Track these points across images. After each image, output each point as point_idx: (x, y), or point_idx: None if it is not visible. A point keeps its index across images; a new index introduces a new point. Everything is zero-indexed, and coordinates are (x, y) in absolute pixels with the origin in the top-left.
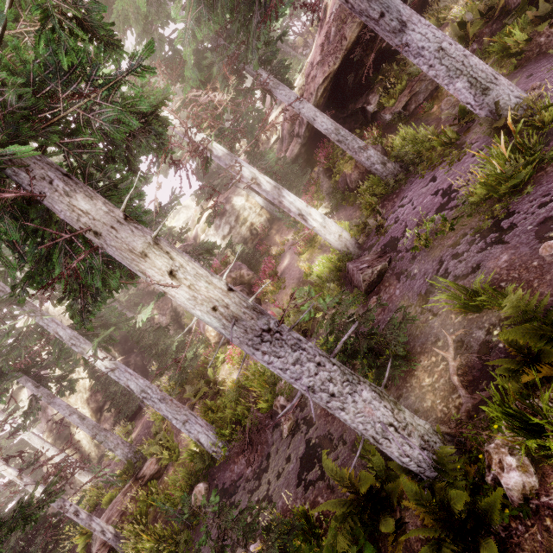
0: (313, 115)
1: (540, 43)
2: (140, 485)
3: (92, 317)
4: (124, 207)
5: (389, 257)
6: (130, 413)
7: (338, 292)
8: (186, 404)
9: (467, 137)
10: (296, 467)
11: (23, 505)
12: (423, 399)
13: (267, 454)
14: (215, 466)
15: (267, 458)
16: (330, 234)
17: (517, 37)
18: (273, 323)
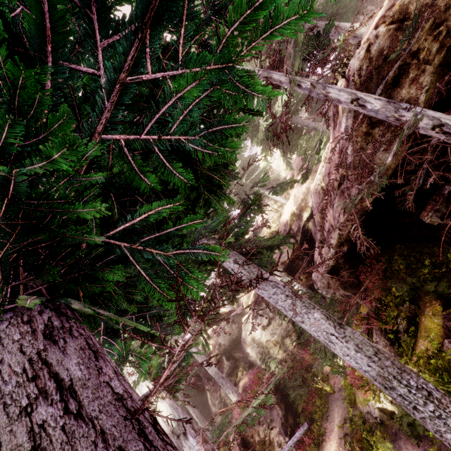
0: (323, 337)
1: None
2: None
3: None
4: None
5: None
6: None
7: None
8: None
9: None
10: None
11: None
12: None
13: None
14: None
15: None
16: None
17: None
18: None
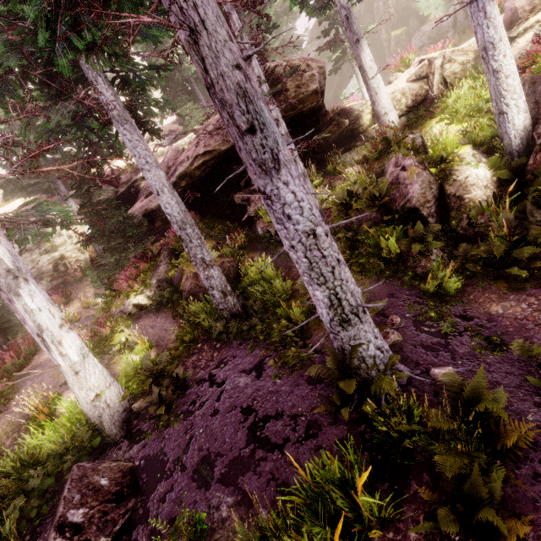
0: (159, 187)
1: (407, 263)
2: None
3: None
4: None
5: (126, 517)
6: None
7: None
8: None
9: (315, 330)
10: None
11: None
12: None
13: None
14: None
15: None
16: (81, 389)
17: (391, 245)
18: None
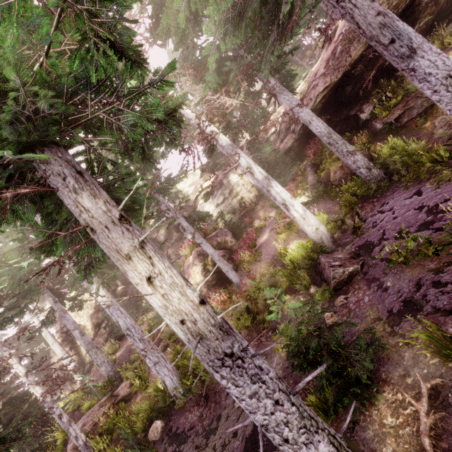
0: (309, 119)
1: None
2: (113, 402)
3: (93, 273)
4: (122, 207)
5: (362, 261)
6: (120, 334)
7: (307, 281)
8: (161, 342)
9: None
10: (241, 447)
11: (27, 393)
12: (383, 441)
13: (218, 415)
14: (174, 407)
15: (217, 419)
16: (308, 226)
17: None
18: (237, 347)
